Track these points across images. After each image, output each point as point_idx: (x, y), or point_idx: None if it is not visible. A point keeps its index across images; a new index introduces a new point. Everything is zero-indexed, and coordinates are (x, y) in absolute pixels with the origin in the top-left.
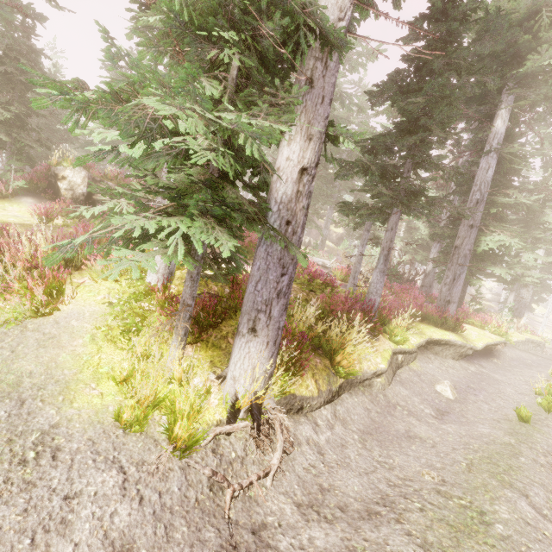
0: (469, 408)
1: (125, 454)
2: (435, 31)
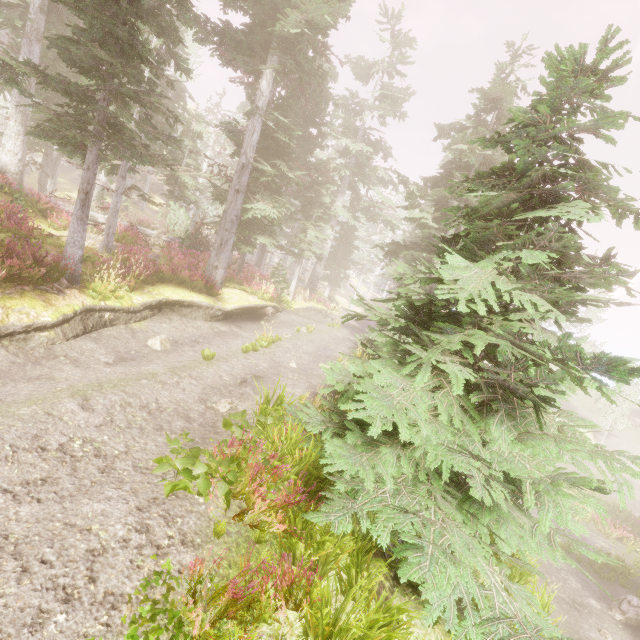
0: (170, 356)
1: None
2: None
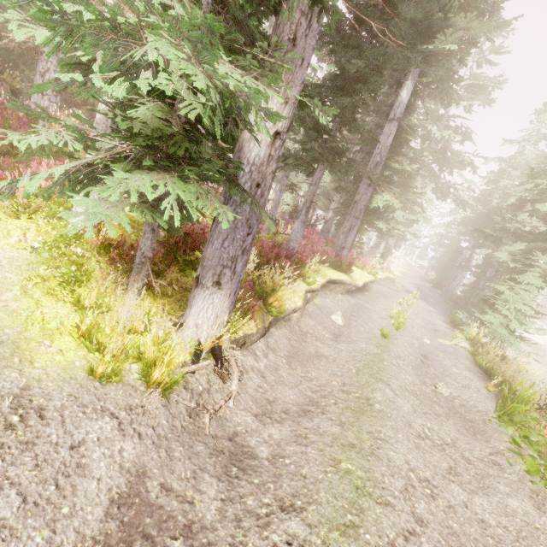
0: (352, 331)
1: (110, 402)
2: None
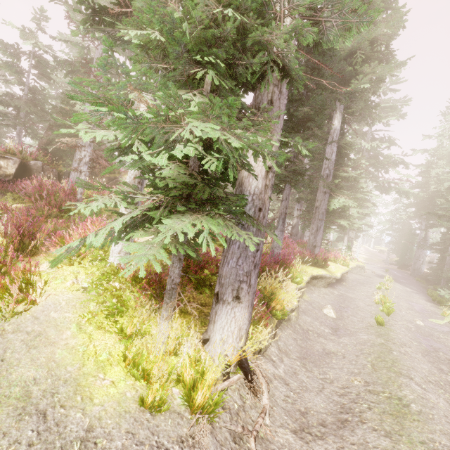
0: (347, 322)
1: (163, 435)
2: (308, 60)
